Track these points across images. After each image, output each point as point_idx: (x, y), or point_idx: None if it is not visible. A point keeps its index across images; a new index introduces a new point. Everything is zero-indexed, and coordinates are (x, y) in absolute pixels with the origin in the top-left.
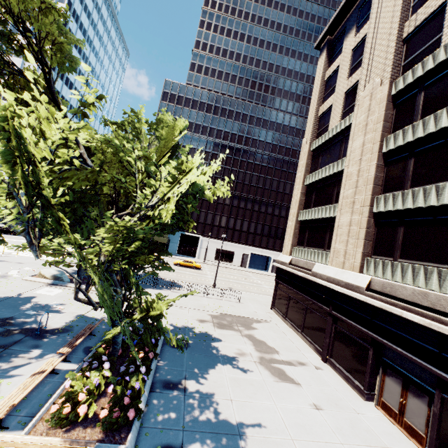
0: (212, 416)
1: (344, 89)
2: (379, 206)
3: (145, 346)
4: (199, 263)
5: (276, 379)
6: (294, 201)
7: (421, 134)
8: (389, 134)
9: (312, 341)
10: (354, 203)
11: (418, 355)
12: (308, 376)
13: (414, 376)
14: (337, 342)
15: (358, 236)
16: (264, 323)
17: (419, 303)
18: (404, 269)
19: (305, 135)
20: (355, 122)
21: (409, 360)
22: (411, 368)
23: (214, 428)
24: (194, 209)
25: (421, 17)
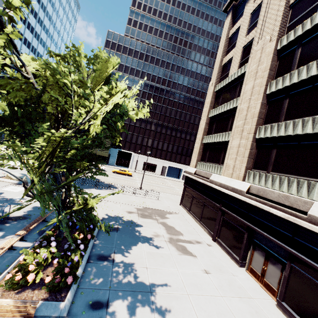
0: (132, 279)
1: (242, 44)
2: (260, 134)
3: None
4: (131, 172)
5: (179, 253)
6: (200, 129)
7: (295, 80)
8: (272, 80)
9: (206, 227)
10: (243, 131)
11: (278, 238)
12: (202, 251)
13: (273, 251)
14: (223, 228)
15: (243, 155)
16: (174, 214)
17: (282, 203)
18: (274, 179)
19: (211, 79)
20: (248, 70)
21: (271, 241)
22: (272, 246)
23: (133, 288)
24: (124, 130)
25: None
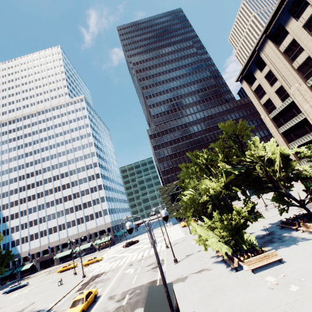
0: None
1: (272, 91)
2: None
3: None
4: None
5: None
6: (280, 142)
7: None
8: None
9: None
10: None
11: None
12: None
13: None
14: None
15: None
16: None
17: None
18: None
19: (261, 114)
20: (296, 100)
21: None
22: None
23: None
24: None
25: (299, 62)
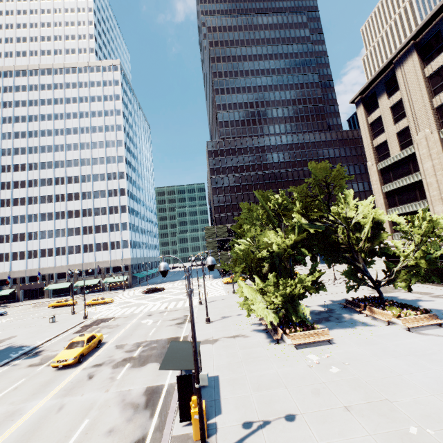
0: None
1: (394, 131)
2: None
3: (385, 300)
4: None
5: None
6: (379, 204)
7: None
8: None
9: None
10: (442, 199)
11: None
12: None
13: None
14: None
15: None
16: None
17: None
18: None
19: (368, 160)
20: (418, 153)
21: None
22: None
23: None
24: None
25: None
